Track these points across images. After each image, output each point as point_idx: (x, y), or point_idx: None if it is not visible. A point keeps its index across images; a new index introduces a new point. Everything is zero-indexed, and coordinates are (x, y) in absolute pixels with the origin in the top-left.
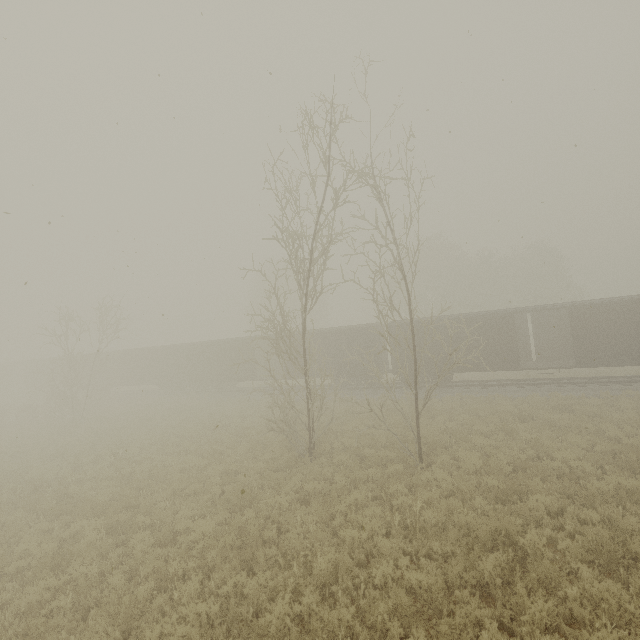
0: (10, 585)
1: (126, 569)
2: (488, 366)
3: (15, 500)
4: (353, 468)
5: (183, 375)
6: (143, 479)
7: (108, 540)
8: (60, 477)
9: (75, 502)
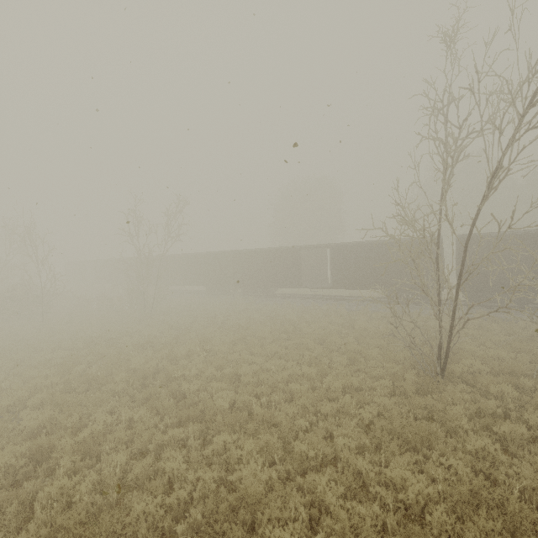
0: (177, 528)
1: (334, 537)
2: None
3: (129, 391)
4: (532, 406)
5: (228, 279)
6: (257, 385)
7: (271, 473)
8: (165, 371)
9: (190, 401)
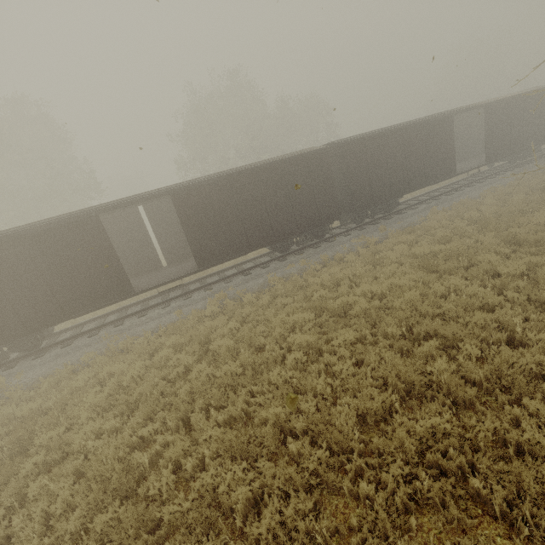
0: None
1: None
2: (436, 178)
3: None
4: None
5: None
6: None
7: None
8: None
9: None
